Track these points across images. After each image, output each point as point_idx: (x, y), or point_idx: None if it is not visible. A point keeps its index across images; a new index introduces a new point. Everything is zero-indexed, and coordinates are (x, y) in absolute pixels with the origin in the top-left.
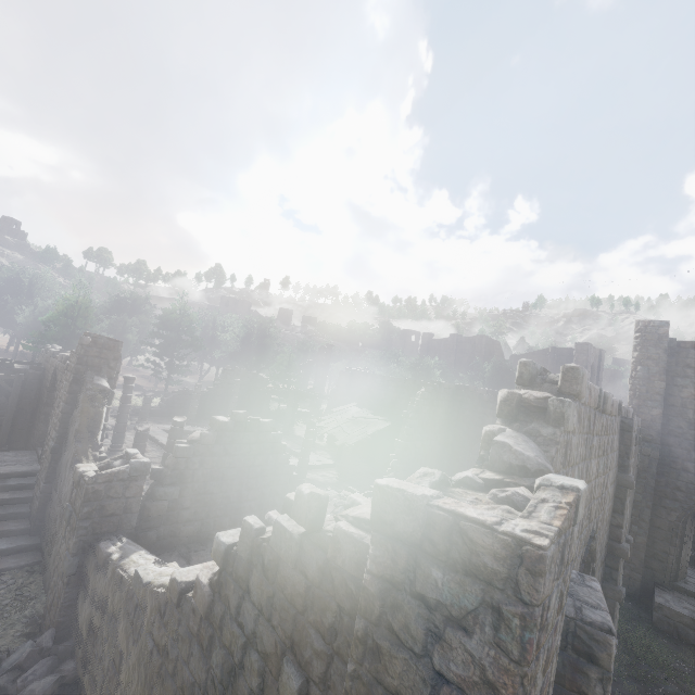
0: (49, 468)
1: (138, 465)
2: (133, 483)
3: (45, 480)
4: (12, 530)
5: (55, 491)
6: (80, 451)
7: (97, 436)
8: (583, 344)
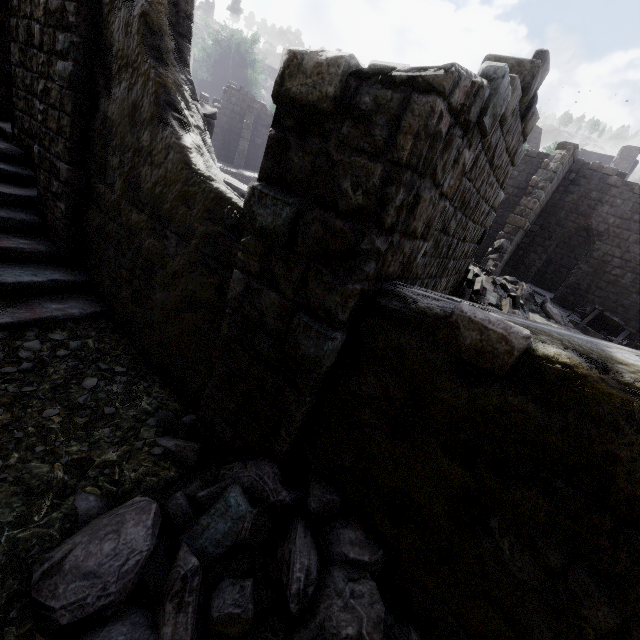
0: (71, 129)
1: (502, 88)
2: (464, 152)
3: (67, 157)
4: (24, 251)
5: (102, 184)
6: (169, 80)
7: (188, 57)
8: (633, 149)
